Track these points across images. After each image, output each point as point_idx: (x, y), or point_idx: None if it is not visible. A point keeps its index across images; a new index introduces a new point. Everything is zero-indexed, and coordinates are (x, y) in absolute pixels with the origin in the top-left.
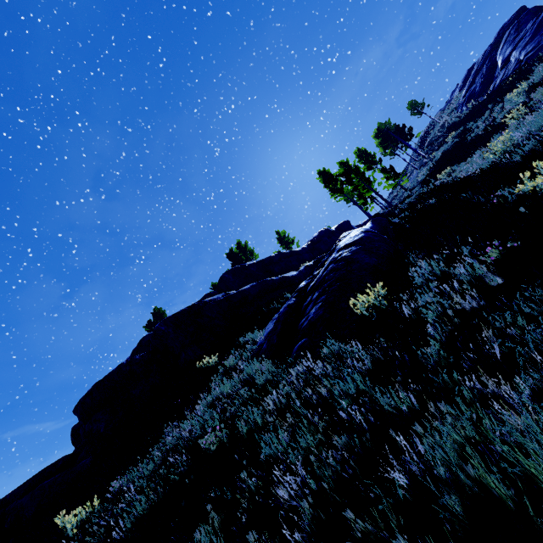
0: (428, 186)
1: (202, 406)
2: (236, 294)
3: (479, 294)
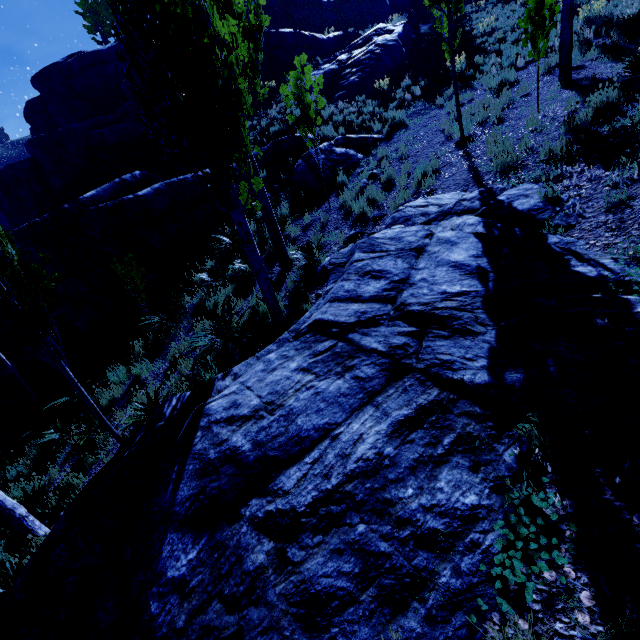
0: (468, 4)
1: (278, 107)
2: (275, 34)
3: (413, 96)
